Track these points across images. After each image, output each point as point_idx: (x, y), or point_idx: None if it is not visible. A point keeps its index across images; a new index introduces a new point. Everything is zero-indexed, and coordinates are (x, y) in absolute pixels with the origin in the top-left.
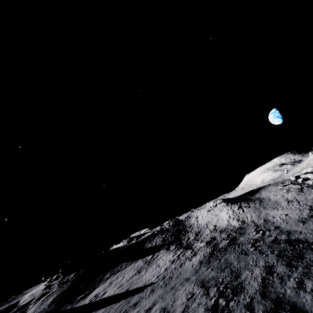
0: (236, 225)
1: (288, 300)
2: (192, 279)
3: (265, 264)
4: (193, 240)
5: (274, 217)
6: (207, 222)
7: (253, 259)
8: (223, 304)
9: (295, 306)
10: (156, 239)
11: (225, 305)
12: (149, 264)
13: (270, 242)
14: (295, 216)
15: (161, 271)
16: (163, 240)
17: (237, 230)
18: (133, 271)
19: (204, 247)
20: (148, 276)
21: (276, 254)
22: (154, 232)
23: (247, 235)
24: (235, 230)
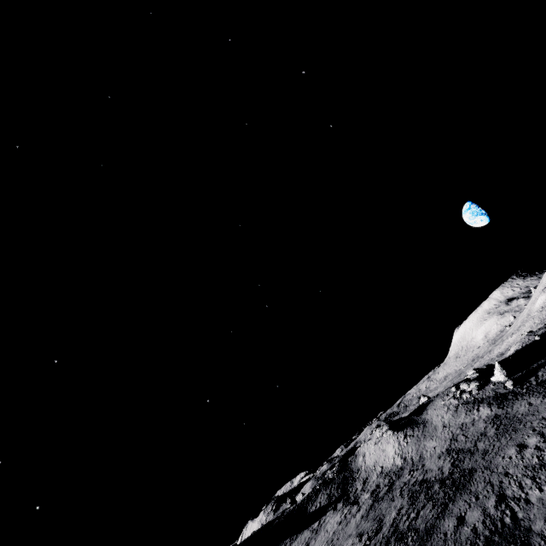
0: (399, 465)
1: (398, 529)
2: (353, 534)
3: (399, 507)
4: (360, 492)
5: (427, 451)
6: (375, 462)
7: (395, 504)
8: (368, 543)
9: (399, 531)
10: (320, 497)
11: (369, 544)
12: (317, 533)
13: (411, 485)
14: (439, 449)
15: (329, 535)
16: (328, 498)
17: (398, 471)
18: (301, 545)
19: (368, 498)
20: (318, 544)
21: (409, 496)
22: (315, 486)
23: (402, 478)
24: (396, 472)
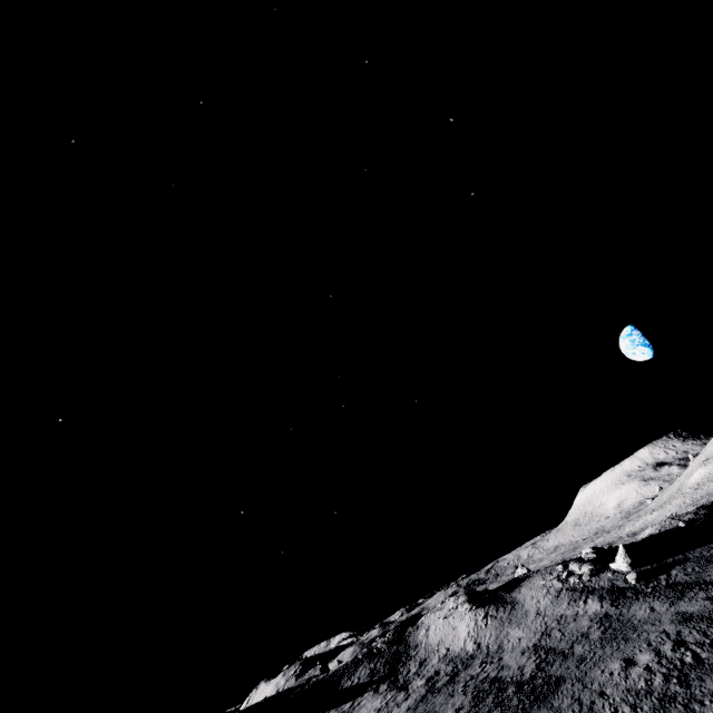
0: (470, 651)
1: None
2: None
3: (459, 706)
4: (413, 675)
5: (509, 641)
6: (440, 640)
7: (453, 701)
8: None
9: None
10: (360, 671)
11: None
12: None
13: (480, 681)
14: (524, 642)
15: None
16: (371, 674)
17: (467, 659)
18: None
19: (421, 686)
20: None
21: (473, 695)
22: (357, 655)
23: (470, 670)
24: (464, 660)
